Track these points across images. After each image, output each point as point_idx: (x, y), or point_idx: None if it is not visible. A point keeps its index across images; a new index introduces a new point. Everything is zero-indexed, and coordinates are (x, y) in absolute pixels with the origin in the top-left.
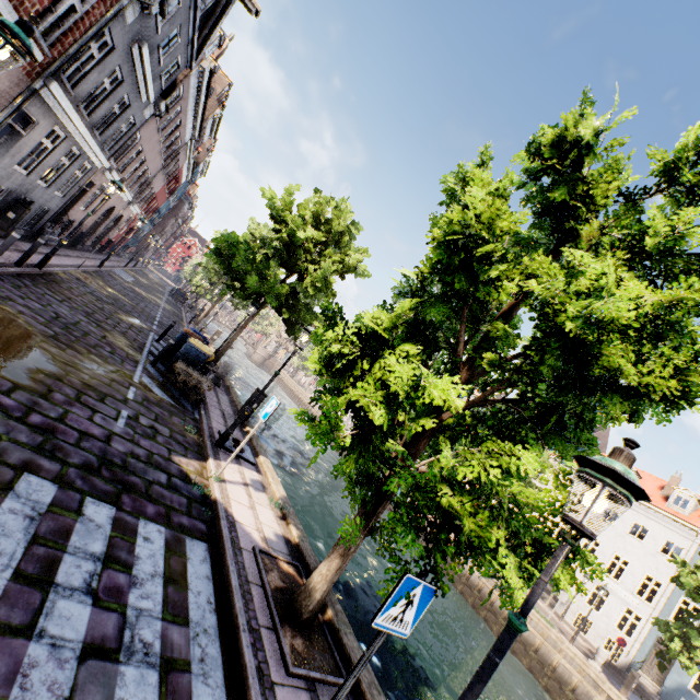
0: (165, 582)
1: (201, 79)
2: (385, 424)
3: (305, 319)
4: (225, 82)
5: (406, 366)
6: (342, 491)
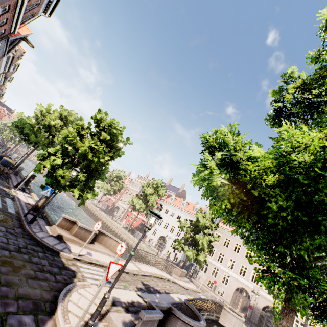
0: (1, 199)
1: (9, 57)
2: (50, 168)
3: None
4: (22, 51)
5: (57, 159)
6: (45, 184)
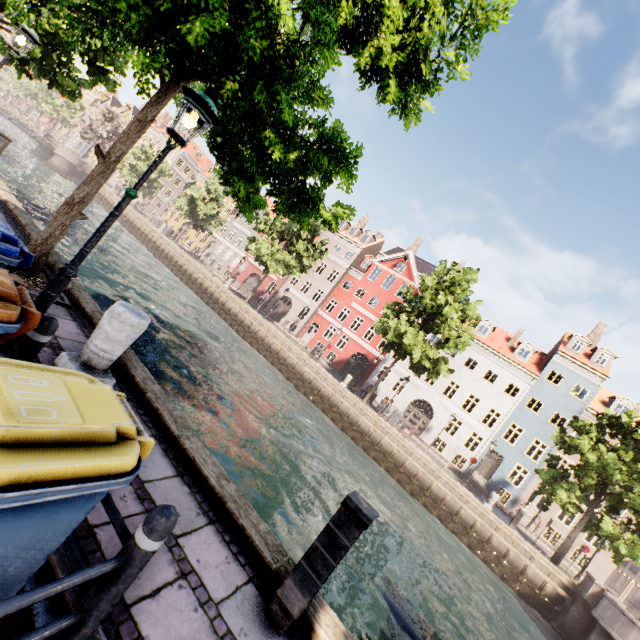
0: None
1: None
2: None
3: (332, 175)
4: None
5: None
6: None
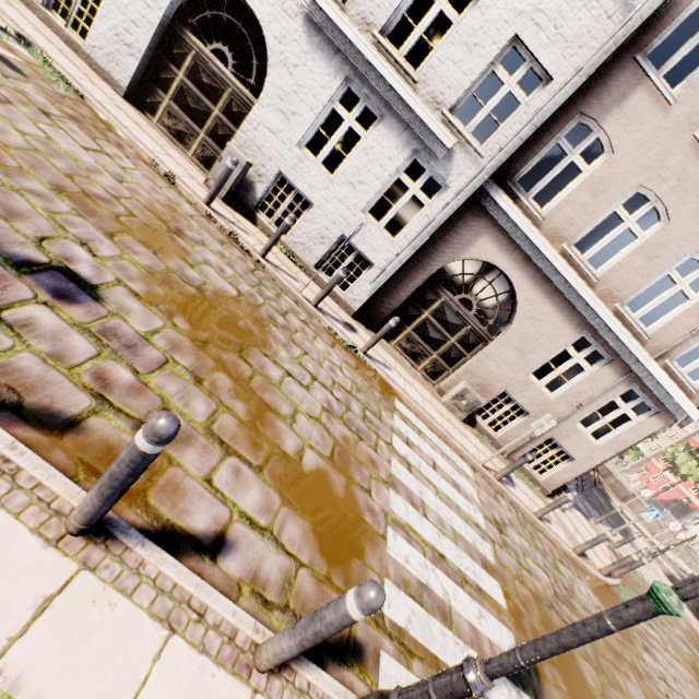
0: None
1: None
2: None
3: None
4: None
5: None
6: None
